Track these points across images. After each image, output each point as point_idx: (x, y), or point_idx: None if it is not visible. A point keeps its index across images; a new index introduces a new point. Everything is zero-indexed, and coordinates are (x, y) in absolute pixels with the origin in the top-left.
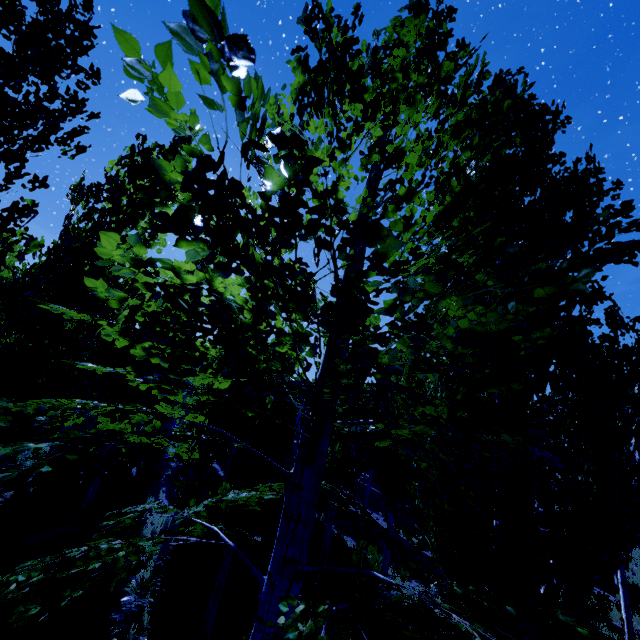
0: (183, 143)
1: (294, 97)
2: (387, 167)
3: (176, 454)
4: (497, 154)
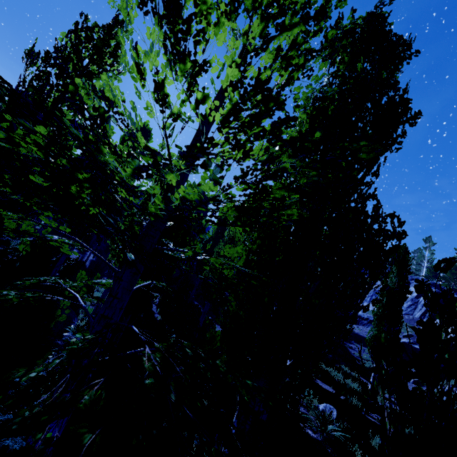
0: (117, 26)
1: (137, 5)
2: (198, 74)
3: (5, 241)
4: (291, 76)
